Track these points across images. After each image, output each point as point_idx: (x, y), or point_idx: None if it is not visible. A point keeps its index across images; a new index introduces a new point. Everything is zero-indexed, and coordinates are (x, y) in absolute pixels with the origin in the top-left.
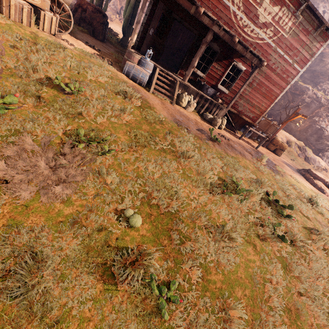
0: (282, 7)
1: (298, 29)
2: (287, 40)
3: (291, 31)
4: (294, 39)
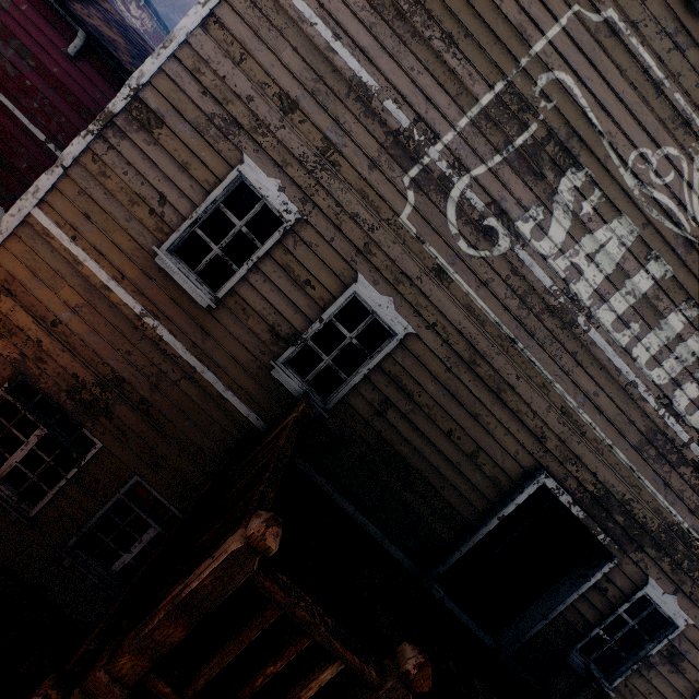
0: (144, 13)
1: (156, 31)
2: (151, 34)
3: (152, 30)
4: (155, 36)
